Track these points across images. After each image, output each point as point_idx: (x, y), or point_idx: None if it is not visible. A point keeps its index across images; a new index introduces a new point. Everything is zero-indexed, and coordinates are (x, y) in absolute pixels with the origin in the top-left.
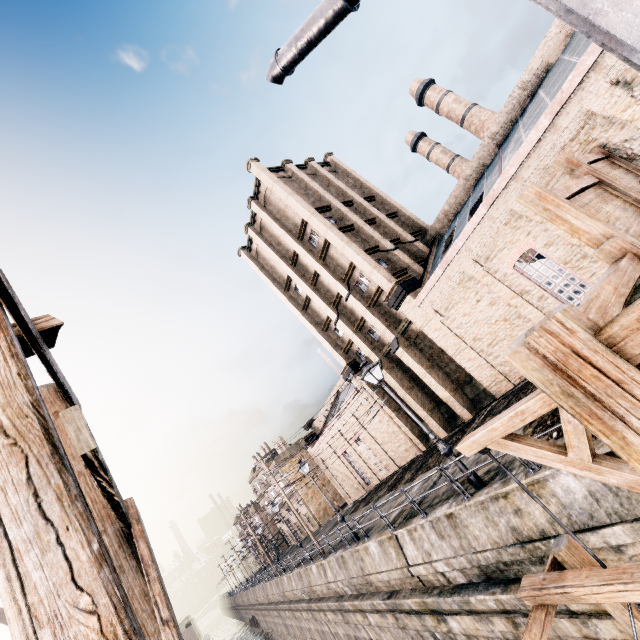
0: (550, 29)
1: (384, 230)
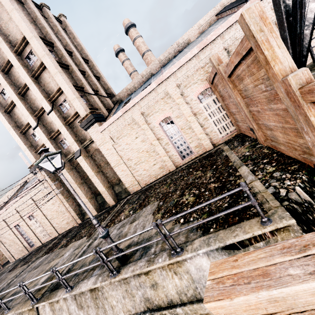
0: (195, 25)
1: (90, 82)
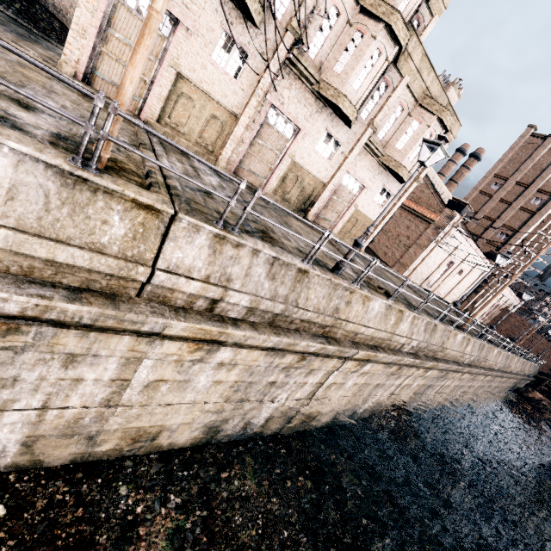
0: None
1: None
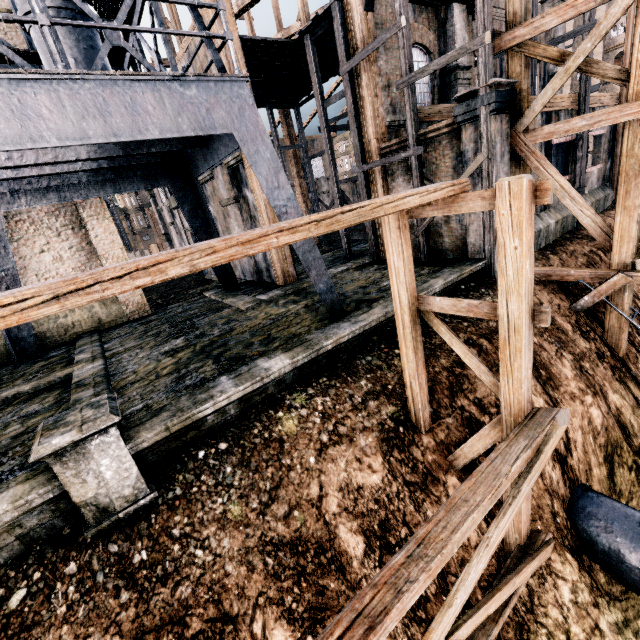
0: None
1: None
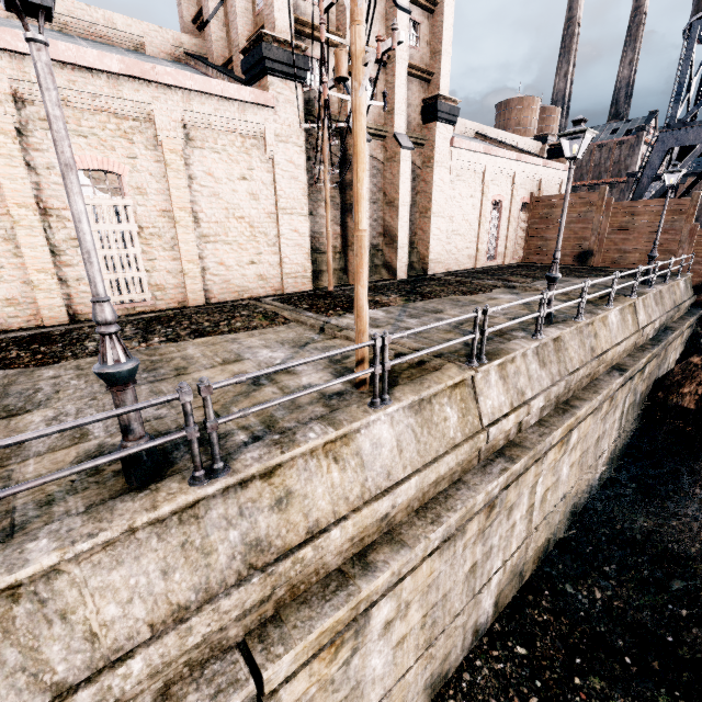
0: (463, 120)
1: None
